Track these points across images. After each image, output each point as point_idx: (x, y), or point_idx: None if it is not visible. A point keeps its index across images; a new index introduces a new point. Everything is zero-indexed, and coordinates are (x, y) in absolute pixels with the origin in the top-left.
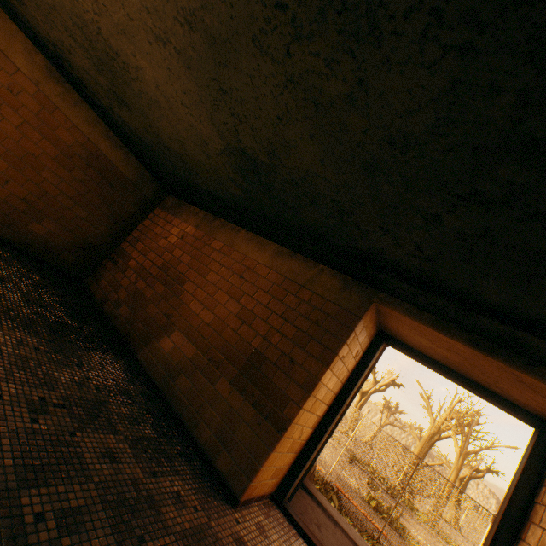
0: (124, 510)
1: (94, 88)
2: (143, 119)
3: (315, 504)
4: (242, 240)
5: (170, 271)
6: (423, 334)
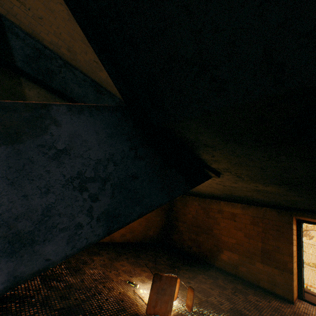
0: (277, 312)
1: None
2: None
3: (310, 295)
4: (223, 205)
5: (202, 227)
6: None
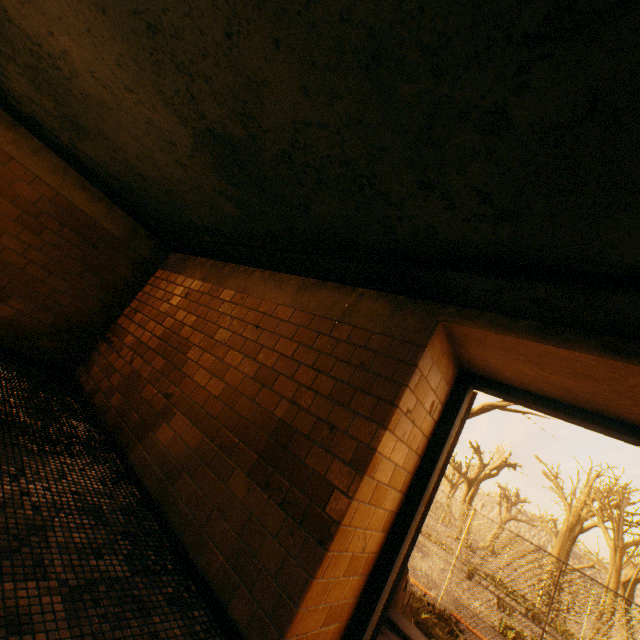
0: None
1: (48, 122)
2: (105, 144)
3: None
4: (257, 281)
5: (171, 339)
6: (525, 357)
